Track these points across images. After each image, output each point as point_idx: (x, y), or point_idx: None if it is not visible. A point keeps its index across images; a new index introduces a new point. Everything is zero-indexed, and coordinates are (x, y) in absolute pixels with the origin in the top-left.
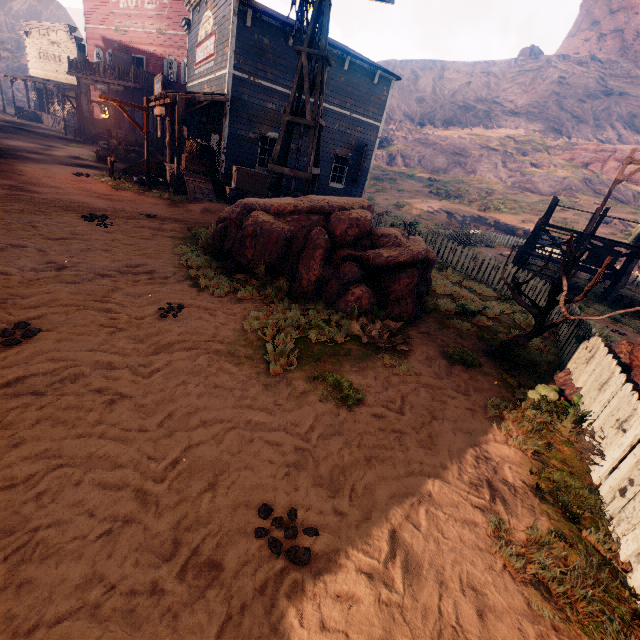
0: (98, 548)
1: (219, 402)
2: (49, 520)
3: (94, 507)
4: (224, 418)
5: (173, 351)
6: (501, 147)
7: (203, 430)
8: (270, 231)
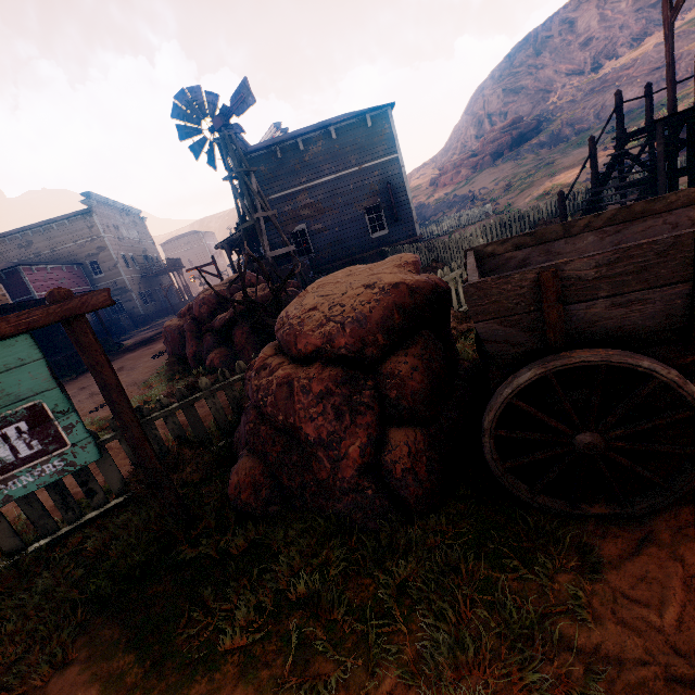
0: None
1: None
2: None
3: None
4: None
5: None
6: None
7: None
8: (170, 332)
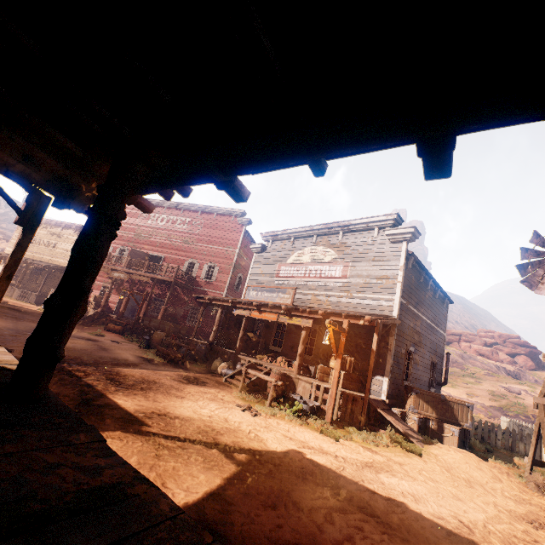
0: None
1: None
2: None
3: None
4: None
5: None
6: None
7: None
8: None
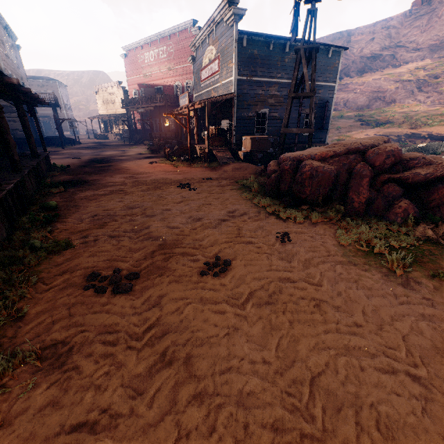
0: (430, 423)
1: (385, 300)
2: (374, 398)
3: (393, 388)
4: (402, 313)
5: (315, 265)
6: (413, 77)
7: (401, 323)
8: (323, 172)
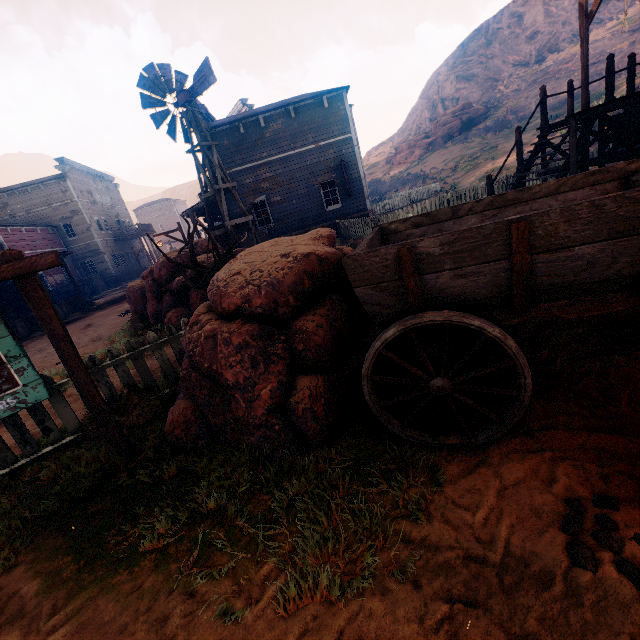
0: None
1: None
2: None
3: None
4: None
5: None
6: None
7: None
8: (133, 292)
